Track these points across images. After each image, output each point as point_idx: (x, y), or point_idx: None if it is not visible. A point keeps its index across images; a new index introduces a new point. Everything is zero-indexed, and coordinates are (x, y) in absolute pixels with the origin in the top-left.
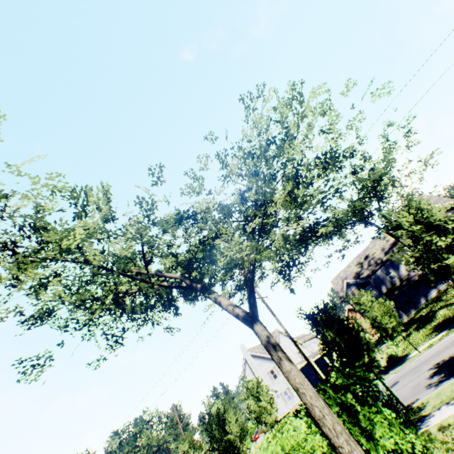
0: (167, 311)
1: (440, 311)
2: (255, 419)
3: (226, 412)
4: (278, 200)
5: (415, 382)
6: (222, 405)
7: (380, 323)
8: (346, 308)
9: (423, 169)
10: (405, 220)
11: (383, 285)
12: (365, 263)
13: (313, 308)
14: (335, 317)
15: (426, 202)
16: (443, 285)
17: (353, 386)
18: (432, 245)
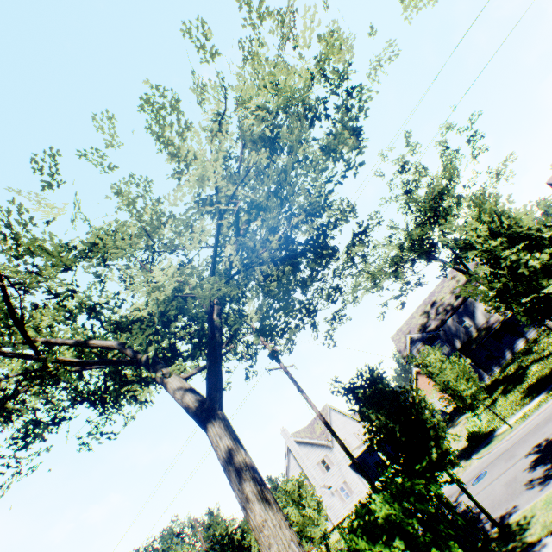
0: (116, 402)
1: (533, 366)
2: (298, 534)
3: (246, 537)
4: (208, 164)
5: (509, 476)
6: (240, 526)
7: (455, 389)
8: (414, 370)
9: (495, 181)
10: (477, 236)
11: (456, 338)
12: (432, 312)
13: (353, 379)
14: (385, 389)
15: (507, 202)
16: (531, 333)
17: (408, 520)
18: (521, 266)
